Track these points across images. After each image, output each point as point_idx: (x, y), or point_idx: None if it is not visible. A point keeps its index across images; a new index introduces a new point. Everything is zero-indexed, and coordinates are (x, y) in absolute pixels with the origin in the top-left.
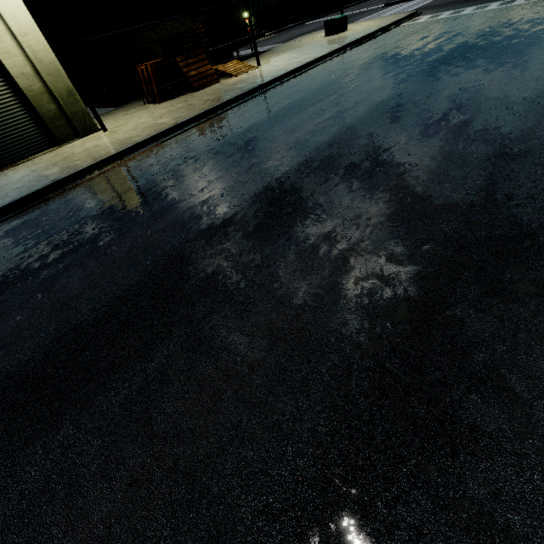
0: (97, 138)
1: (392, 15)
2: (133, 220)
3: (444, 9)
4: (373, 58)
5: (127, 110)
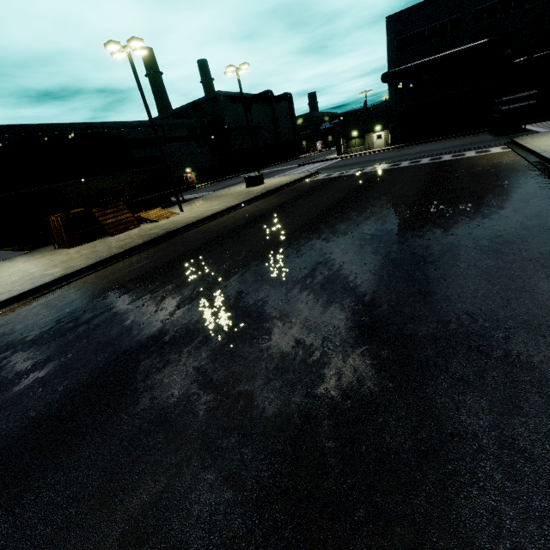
0: None
1: (299, 173)
2: None
3: (337, 170)
4: (275, 207)
5: (32, 256)
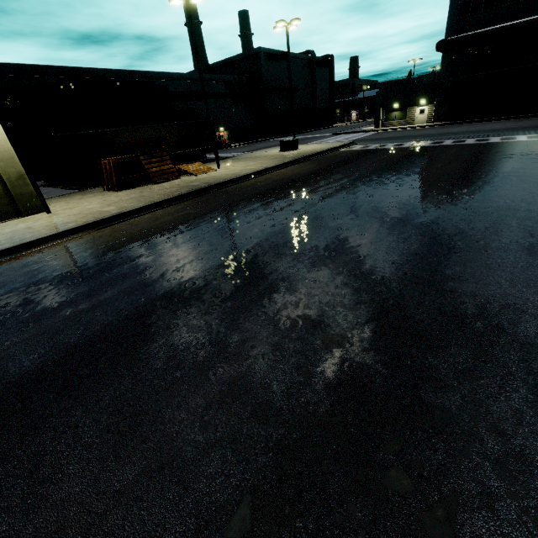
0: (35, 220)
1: (334, 142)
2: (2, 323)
3: (374, 143)
4: (312, 173)
5: (85, 195)
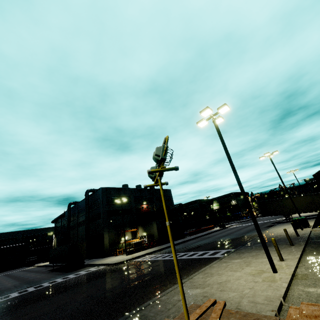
0: None
1: None
2: None
3: None
4: None
5: None
